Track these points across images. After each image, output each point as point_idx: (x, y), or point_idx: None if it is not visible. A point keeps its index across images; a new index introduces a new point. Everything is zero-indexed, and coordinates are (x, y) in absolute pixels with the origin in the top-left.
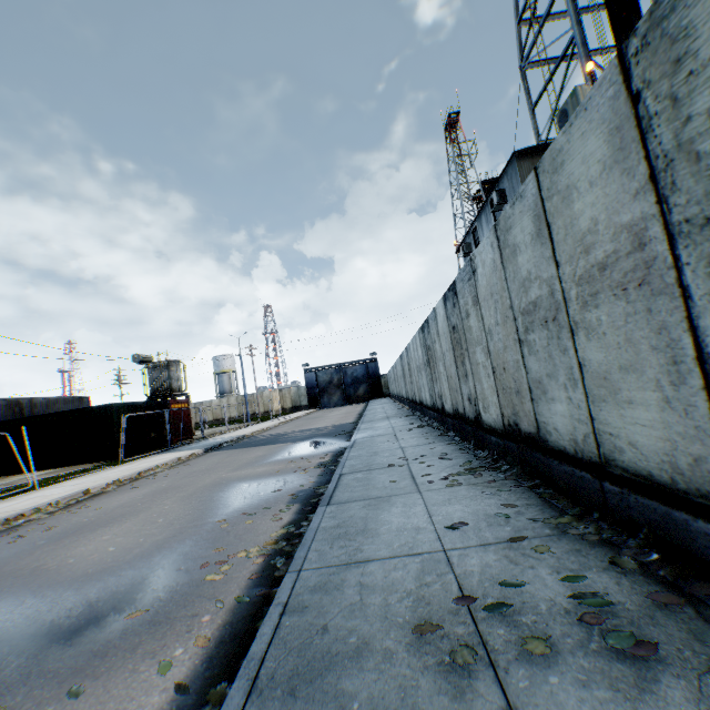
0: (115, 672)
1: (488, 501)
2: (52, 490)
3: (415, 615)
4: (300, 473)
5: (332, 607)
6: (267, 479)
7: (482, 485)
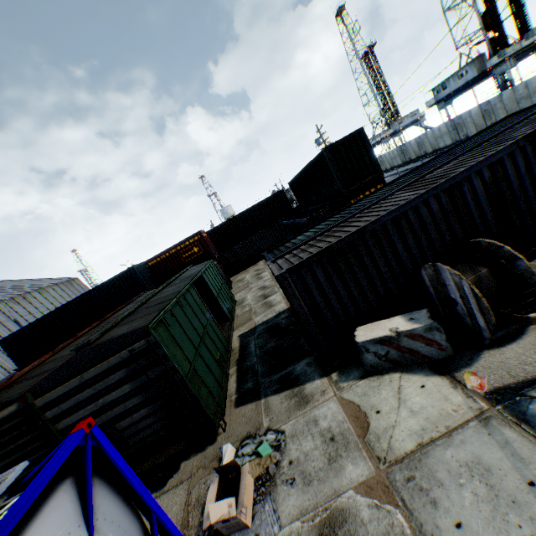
0: None
1: None
2: None
3: None
4: None
5: None
6: None
7: None
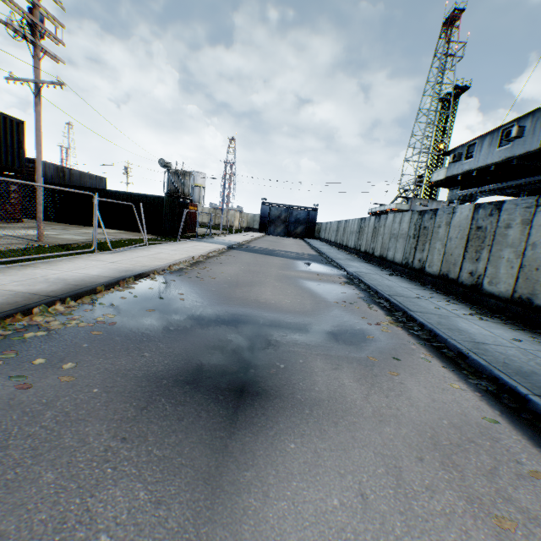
0: (404, 357)
1: (515, 333)
2: (163, 250)
3: None
4: (340, 285)
5: (496, 357)
6: (322, 283)
7: (498, 324)
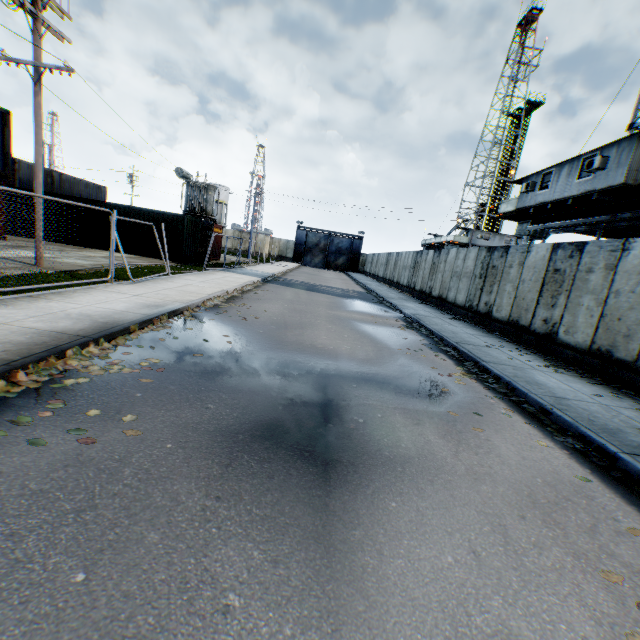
0: (485, 412)
1: (594, 388)
2: (190, 281)
3: (626, 425)
4: (399, 329)
5: (580, 413)
6: (380, 327)
7: (575, 377)
